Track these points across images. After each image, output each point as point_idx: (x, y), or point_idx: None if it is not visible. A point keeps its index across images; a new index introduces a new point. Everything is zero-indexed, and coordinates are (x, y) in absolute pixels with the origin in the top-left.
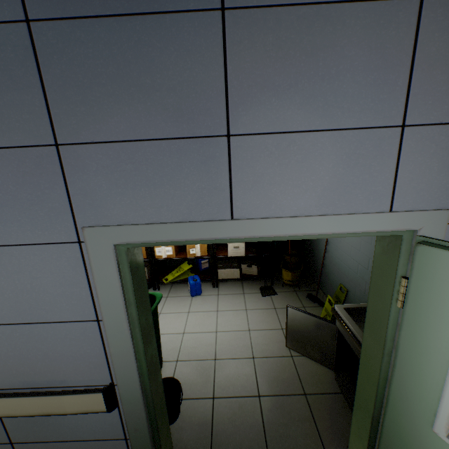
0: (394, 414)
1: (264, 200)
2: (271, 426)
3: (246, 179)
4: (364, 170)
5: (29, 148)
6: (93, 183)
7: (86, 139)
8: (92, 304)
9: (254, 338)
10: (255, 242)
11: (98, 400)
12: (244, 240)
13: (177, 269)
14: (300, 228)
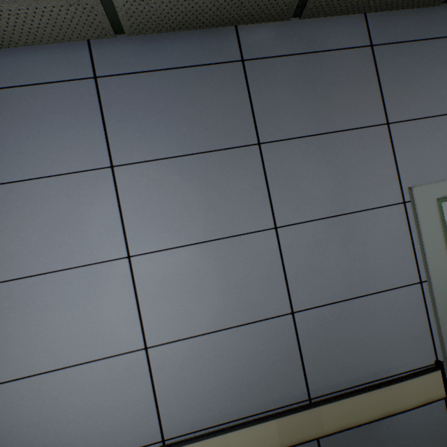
0: None
1: None
2: None
3: None
4: None
5: (367, 128)
6: (413, 150)
7: (408, 118)
8: (414, 264)
9: None
10: None
11: (436, 381)
12: None
13: None
14: None
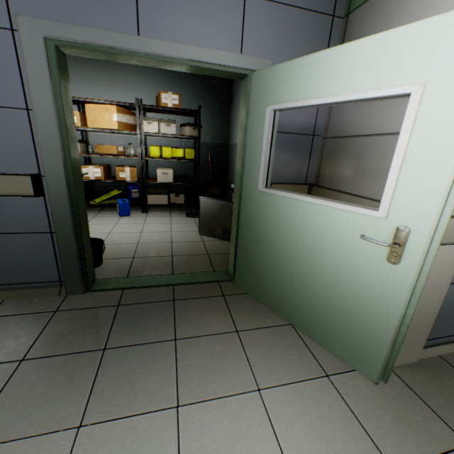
0: (244, 199)
1: (161, 27)
2: (178, 265)
3: (148, 7)
4: (224, 20)
5: None
6: None
7: None
8: (22, 92)
9: (174, 235)
10: (184, 177)
11: (27, 183)
12: (148, 57)
13: (106, 194)
14: (185, 53)
